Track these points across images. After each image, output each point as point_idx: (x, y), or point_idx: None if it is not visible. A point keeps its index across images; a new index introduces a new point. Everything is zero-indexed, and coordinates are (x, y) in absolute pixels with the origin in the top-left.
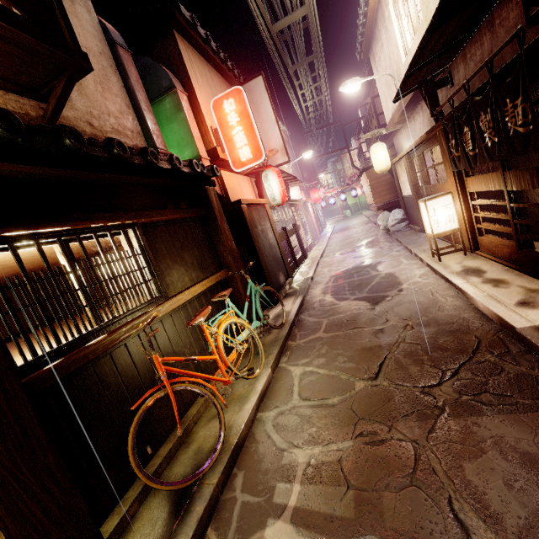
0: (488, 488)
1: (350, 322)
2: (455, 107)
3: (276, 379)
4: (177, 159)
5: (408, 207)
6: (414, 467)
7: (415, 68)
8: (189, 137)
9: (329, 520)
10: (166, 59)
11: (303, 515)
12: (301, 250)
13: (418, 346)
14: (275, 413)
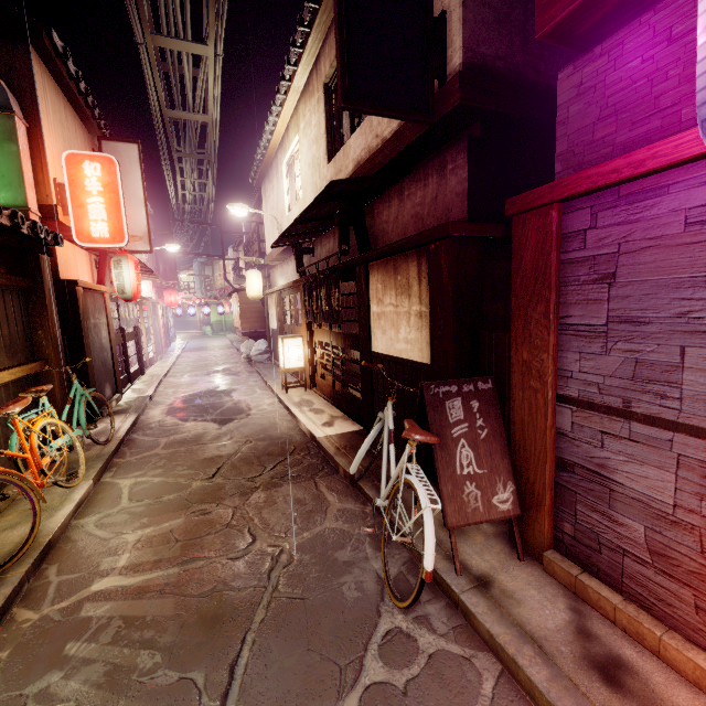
0: (273, 517)
1: (195, 439)
2: (311, 274)
3: (98, 492)
4: (20, 217)
5: (273, 340)
6: (231, 520)
7: (289, 234)
8: (15, 178)
9: (158, 562)
10: (4, 67)
11: (133, 567)
12: (139, 362)
13: (252, 454)
14: (99, 517)
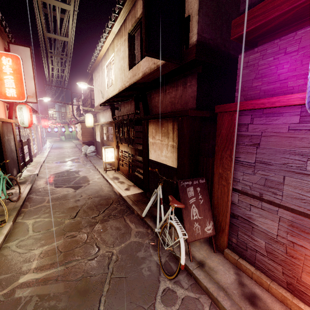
0: (106, 237)
1: (63, 197)
2: (119, 120)
3: (15, 227)
4: None
5: (98, 146)
6: (86, 239)
7: (109, 101)
8: None
9: (53, 264)
10: None
11: (40, 268)
12: (30, 156)
13: (93, 204)
14: (17, 241)
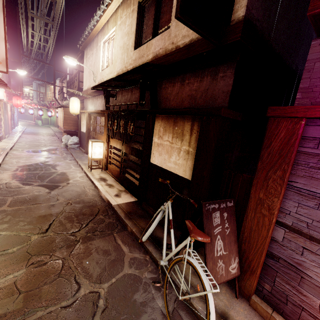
0: (90, 266)
1: (32, 200)
2: (114, 109)
3: None
4: None
5: (82, 138)
6: (61, 269)
7: (105, 84)
8: None
9: (3, 316)
10: None
11: None
12: None
13: (72, 213)
14: None
